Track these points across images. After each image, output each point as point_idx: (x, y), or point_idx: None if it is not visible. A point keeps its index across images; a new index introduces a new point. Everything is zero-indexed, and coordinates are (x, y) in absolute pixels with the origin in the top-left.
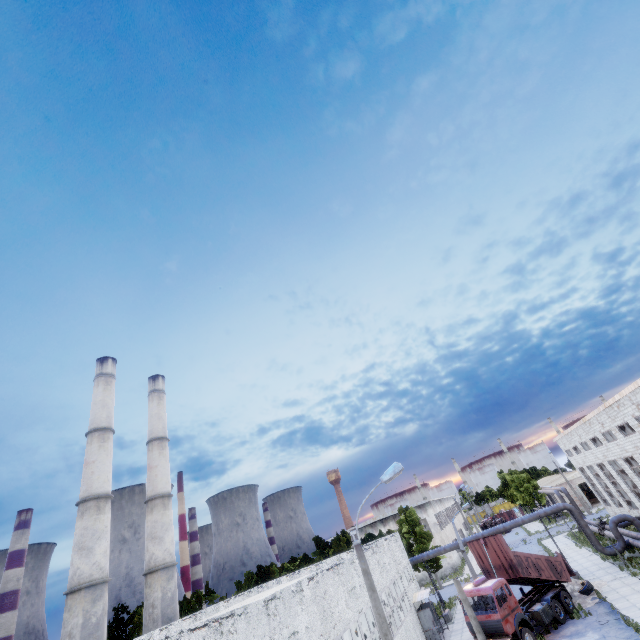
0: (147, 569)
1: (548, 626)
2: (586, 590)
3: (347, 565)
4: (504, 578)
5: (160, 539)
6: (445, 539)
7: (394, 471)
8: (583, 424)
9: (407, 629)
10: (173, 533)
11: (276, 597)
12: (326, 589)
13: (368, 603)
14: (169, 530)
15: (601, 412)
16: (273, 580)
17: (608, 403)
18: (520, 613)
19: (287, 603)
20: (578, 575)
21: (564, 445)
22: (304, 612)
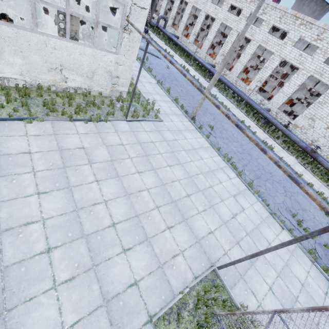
0: None
1: None
2: (146, 32)
3: None
4: None
5: None
6: None
7: None
8: None
9: None
10: None
11: None
12: None
13: None
14: None
15: None
16: None
17: None
18: None
19: None
20: None
21: None
22: None
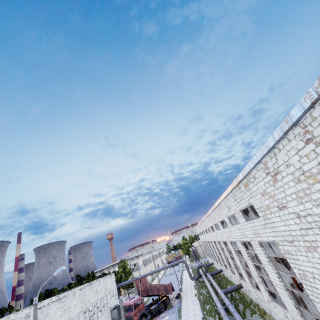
0: None
1: (157, 313)
2: (177, 297)
3: (69, 297)
4: (144, 295)
5: None
6: (145, 271)
7: (59, 271)
8: (199, 225)
9: None
10: None
11: None
12: (48, 312)
13: (77, 313)
14: None
15: (201, 223)
16: (48, 299)
17: (201, 221)
18: (143, 311)
19: None
20: (181, 289)
21: (197, 231)
22: None
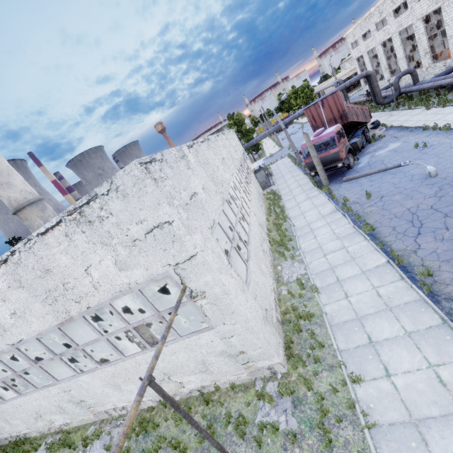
0: (13, 210)
1: None
2: (376, 126)
3: (214, 142)
4: None
5: (7, 184)
6: None
7: None
8: None
9: (254, 184)
10: (20, 177)
11: (157, 160)
12: (206, 158)
13: (234, 170)
14: (12, 175)
15: None
16: None
17: None
18: (348, 145)
19: (174, 167)
20: None
21: (353, 37)
22: (195, 176)
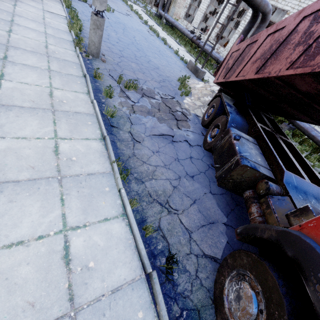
0: None
1: None
2: None
3: None
4: None
5: None
6: None
7: None
8: None
9: None
10: None
11: None
12: None
13: None
14: None
15: None
16: None
17: None
18: None
19: None
20: (203, 75)
21: None
22: None
